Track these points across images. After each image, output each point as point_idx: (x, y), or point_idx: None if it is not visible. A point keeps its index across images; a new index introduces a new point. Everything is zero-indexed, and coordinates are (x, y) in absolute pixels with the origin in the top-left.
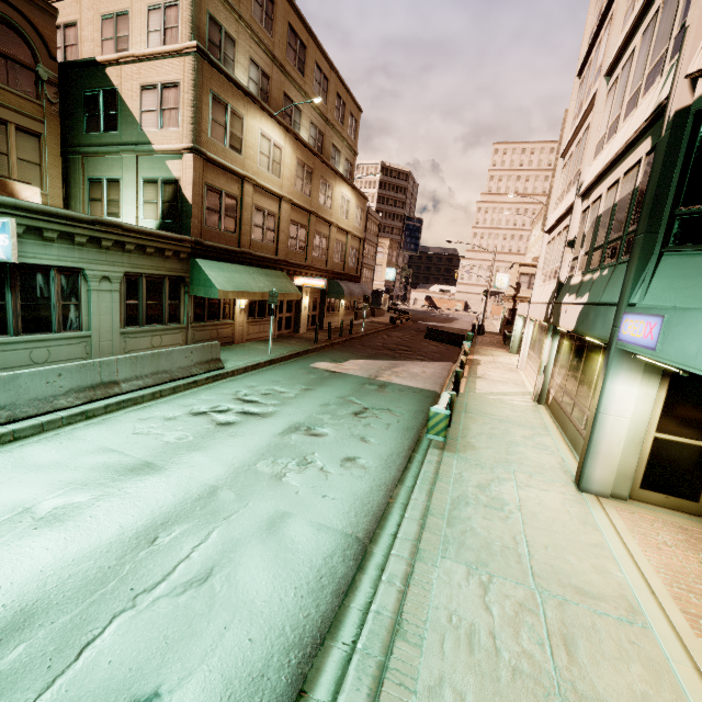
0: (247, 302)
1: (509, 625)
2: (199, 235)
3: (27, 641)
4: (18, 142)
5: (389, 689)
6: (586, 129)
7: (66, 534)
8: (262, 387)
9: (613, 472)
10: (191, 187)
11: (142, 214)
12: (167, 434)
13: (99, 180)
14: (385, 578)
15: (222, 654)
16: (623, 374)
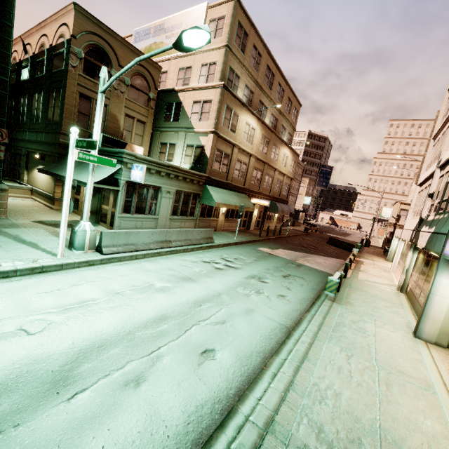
0: (226, 209)
1: (359, 371)
2: (209, 173)
3: (168, 324)
4: (136, 126)
5: (302, 372)
6: (448, 126)
7: (168, 296)
8: (233, 255)
9: (437, 329)
10: (210, 150)
11: (183, 161)
12: (194, 268)
13: (165, 143)
14: (300, 341)
15: (234, 346)
16: (446, 273)
